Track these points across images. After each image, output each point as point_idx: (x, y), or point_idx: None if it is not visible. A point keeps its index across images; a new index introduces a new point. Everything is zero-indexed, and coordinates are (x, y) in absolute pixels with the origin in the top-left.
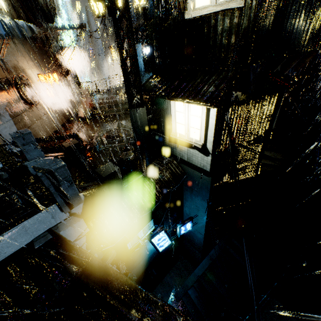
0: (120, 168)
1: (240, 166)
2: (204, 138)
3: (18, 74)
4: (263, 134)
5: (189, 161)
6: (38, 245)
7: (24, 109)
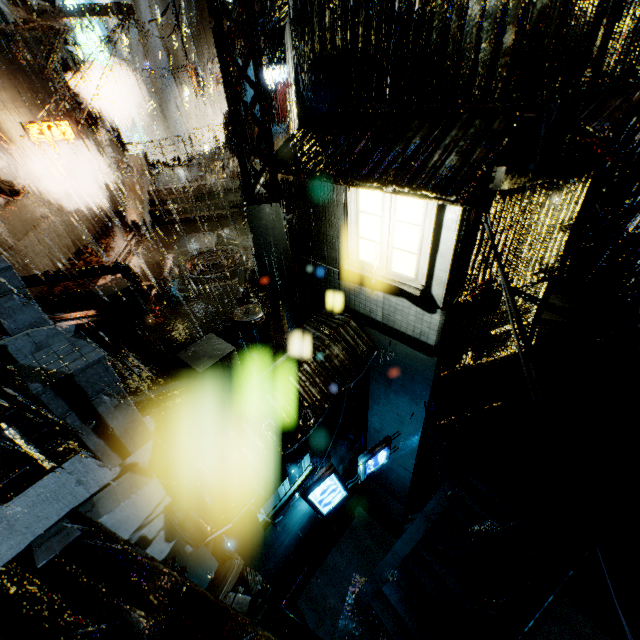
0: (233, 342)
1: (498, 332)
2: (427, 274)
3: None
4: (552, 262)
5: (388, 323)
6: (46, 559)
7: None
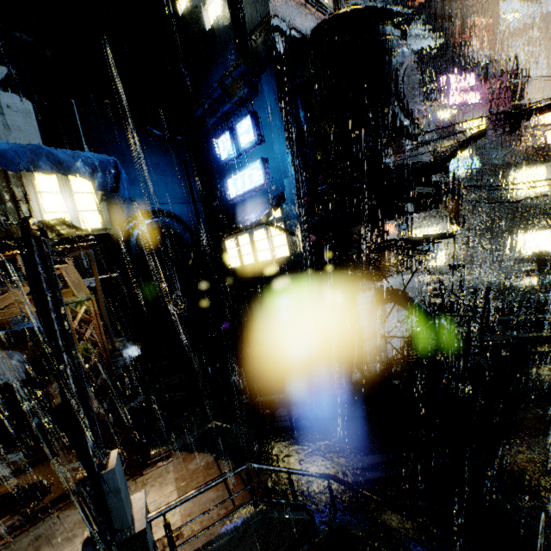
0: None
1: None
2: None
3: None
4: None
5: None
6: None
7: None
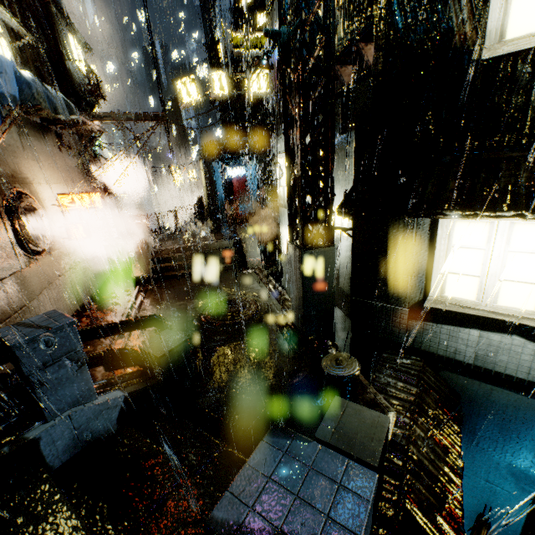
0: (312, 402)
1: None
2: None
3: (17, 190)
4: None
5: (483, 365)
6: None
7: (18, 263)
